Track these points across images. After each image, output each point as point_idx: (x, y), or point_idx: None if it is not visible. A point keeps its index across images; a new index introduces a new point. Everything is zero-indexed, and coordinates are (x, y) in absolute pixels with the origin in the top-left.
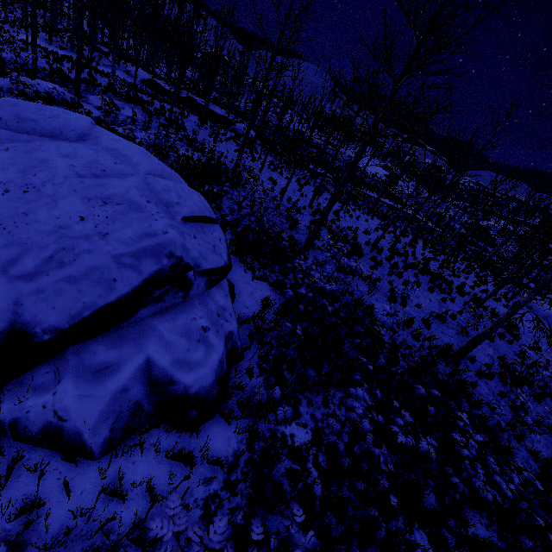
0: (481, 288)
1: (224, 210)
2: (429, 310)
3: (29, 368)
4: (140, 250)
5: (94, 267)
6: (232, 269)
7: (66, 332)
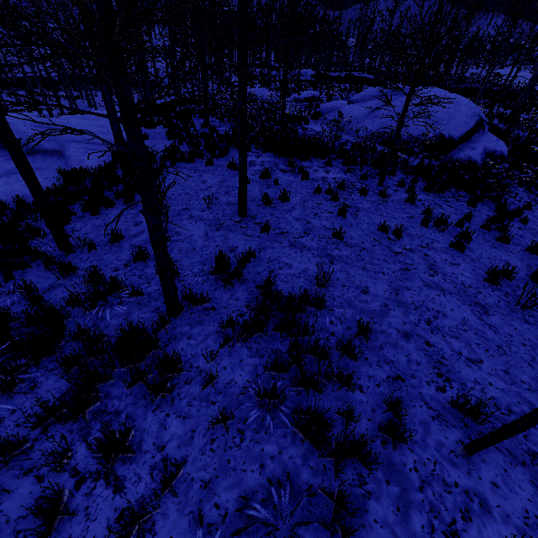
0: None
1: None
2: None
3: (451, 151)
4: (471, 113)
5: (462, 119)
6: None
7: (461, 138)
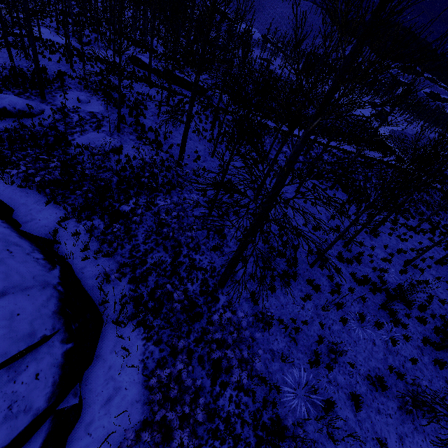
0: None
1: (138, 236)
2: (368, 365)
3: None
4: None
5: None
6: (101, 353)
7: None
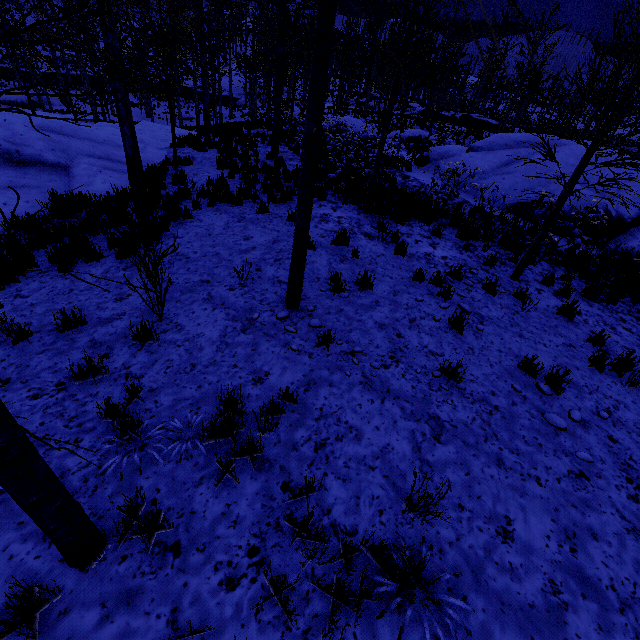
0: None
1: None
2: None
3: (616, 236)
4: None
5: (639, 193)
6: None
7: (634, 220)
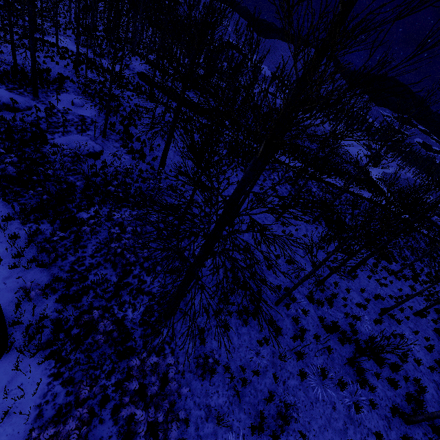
0: (435, 349)
1: (88, 248)
2: (323, 437)
3: None
4: None
5: None
6: None
7: None
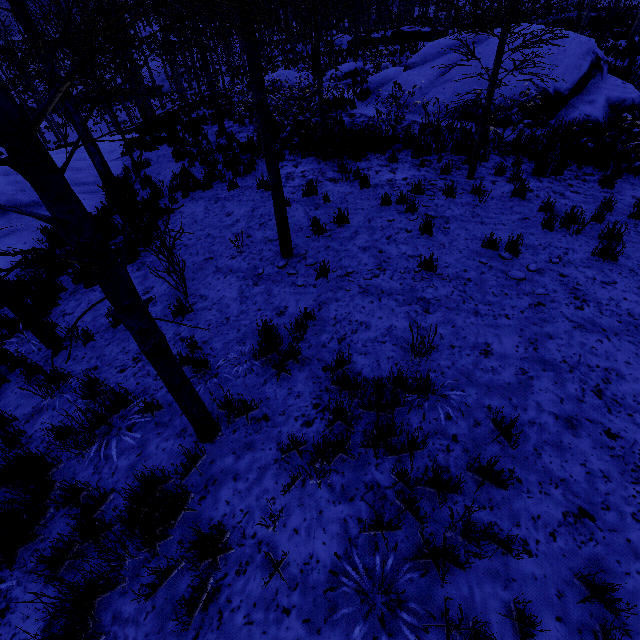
0: None
1: None
2: None
3: (559, 111)
4: (583, 52)
5: (571, 63)
6: None
7: (571, 91)
